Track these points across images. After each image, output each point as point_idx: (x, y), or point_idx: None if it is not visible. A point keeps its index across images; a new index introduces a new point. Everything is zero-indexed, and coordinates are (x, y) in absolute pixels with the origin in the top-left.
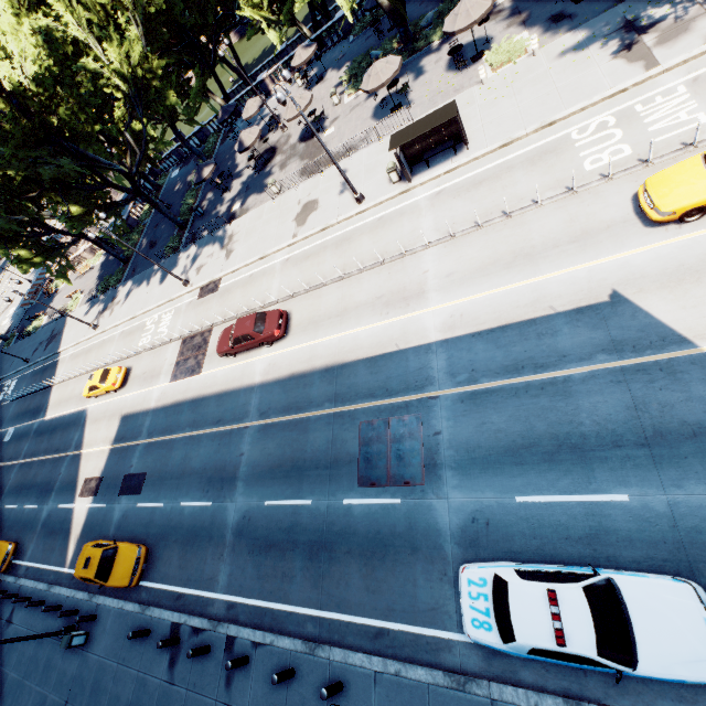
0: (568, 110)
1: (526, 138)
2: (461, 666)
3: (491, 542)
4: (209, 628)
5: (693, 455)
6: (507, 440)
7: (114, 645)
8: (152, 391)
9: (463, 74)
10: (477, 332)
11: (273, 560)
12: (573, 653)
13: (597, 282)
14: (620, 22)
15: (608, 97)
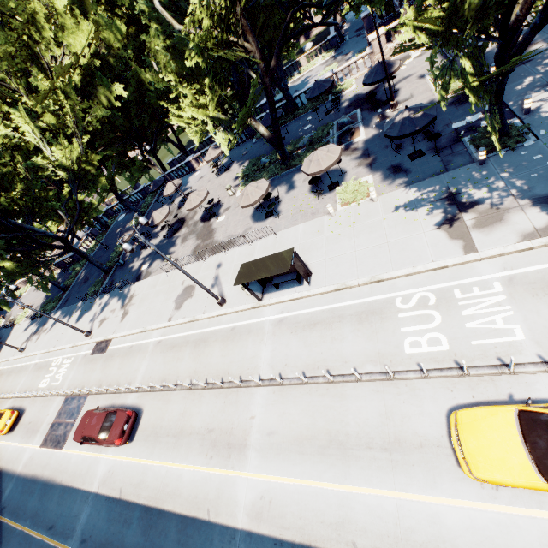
0: (395, 272)
1: (358, 287)
2: None
3: None
4: None
5: None
6: None
7: None
8: (26, 449)
9: (320, 199)
10: (279, 539)
11: None
12: None
13: (404, 531)
14: (444, 191)
15: (430, 269)
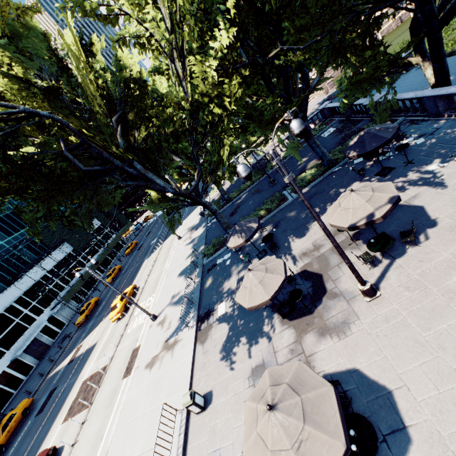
0: None
1: None
2: None
3: None
4: None
5: None
6: None
7: None
8: (92, 362)
9: None
10: None
11: None
12: None
13: None
14: None
15: None
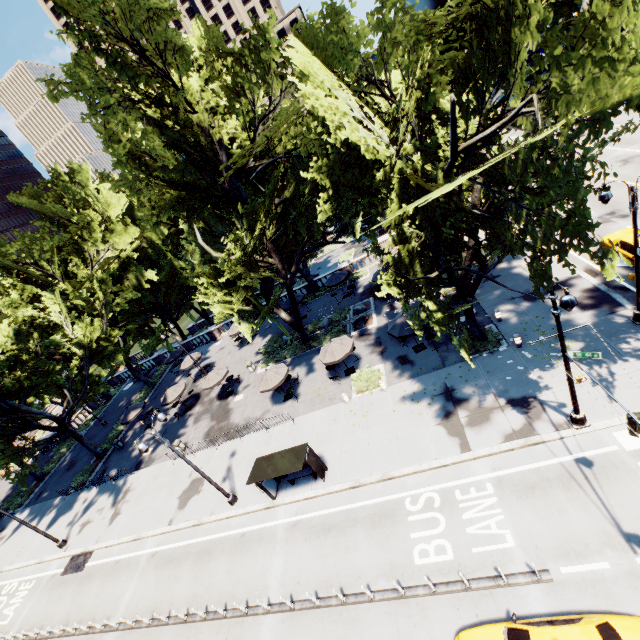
0: (403, 469)
1: (371, 485)
2: None
3: None
4: None
5: None
6: None
7: None
8: None
9: (338, 384)
10: None
11: None
12: None
13: None
14: (442, 387)
15: (434, 467)
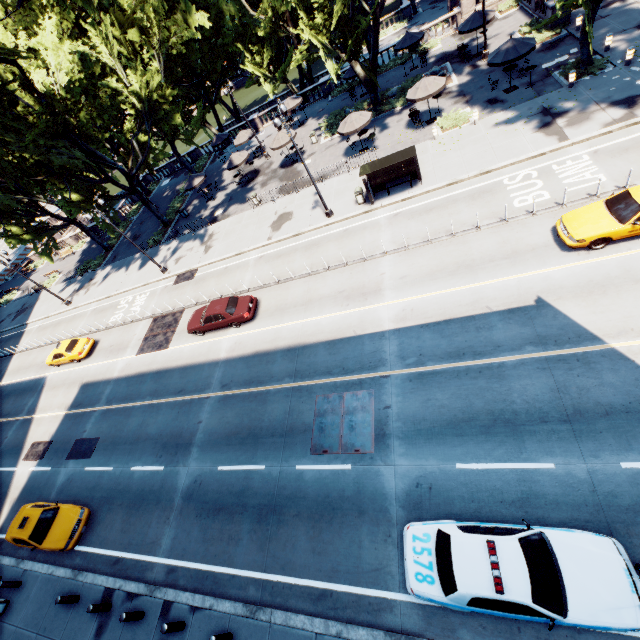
0: (501, 164)
1: (468, 180)
2: (402, 626)
3: (433, 505)
4: (145, 592)
5: (606, 430)
6: (450, 415)
7: (36, 614)
8: (117, 362)
9: (419, 132)
10: (425, 324)
11: (220, 523)
12: (510, 600)
13: (525, 290)
14: (539, 109)
15: (531, 158)
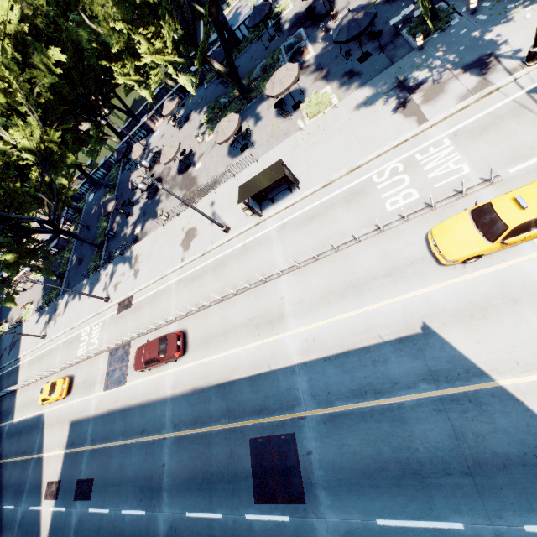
0: (367, 157)
1: (341, 179)
2: None
3: None
4: None
5: (506, 486)
6: (363, 463)
7: None
8: (91, 399)
9: (288, 120)
10: (327, 357)
11: None
12: None
13: (410, 315)
14: (394, 82)
15: (395, 146)
